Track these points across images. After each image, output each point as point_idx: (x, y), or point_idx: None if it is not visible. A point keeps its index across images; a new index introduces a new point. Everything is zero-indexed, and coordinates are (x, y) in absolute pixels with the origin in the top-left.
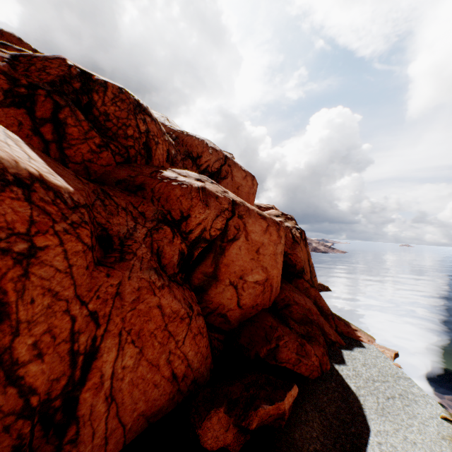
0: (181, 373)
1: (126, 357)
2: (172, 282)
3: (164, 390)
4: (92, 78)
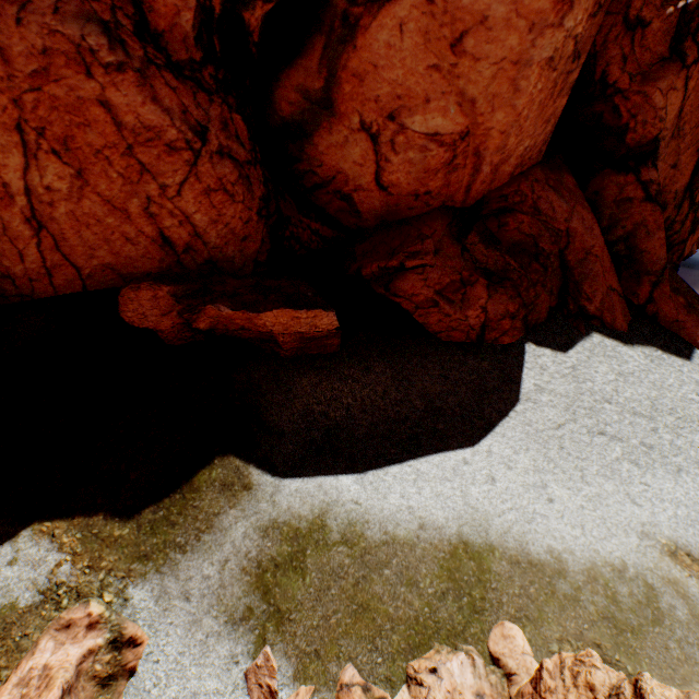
0: (182, 243)
1: (50, 175)
2: (176, 77)
3: (149, 253)
4: None
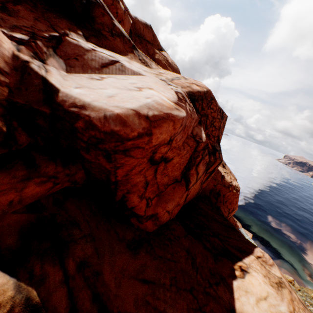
0: None
1: None
2: None
3: None
4: (222, 115)
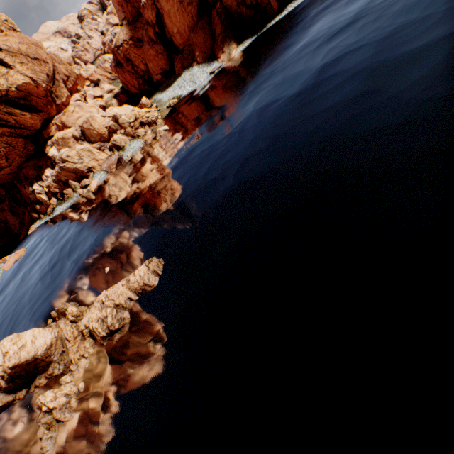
0: (162, 69)
1: (151, 65)
2: (155, 45)
3: (161, 72)
4: None
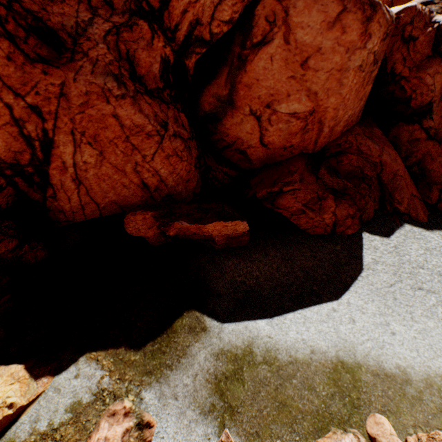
0: (153, 186)
1: (86, 155)
2: (150, 97)
3: (135, 193)
4: None
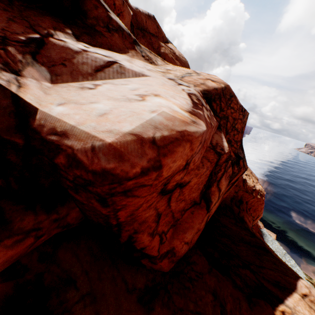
0: None
1: None
2: None
3: None
4: (244, 113)
